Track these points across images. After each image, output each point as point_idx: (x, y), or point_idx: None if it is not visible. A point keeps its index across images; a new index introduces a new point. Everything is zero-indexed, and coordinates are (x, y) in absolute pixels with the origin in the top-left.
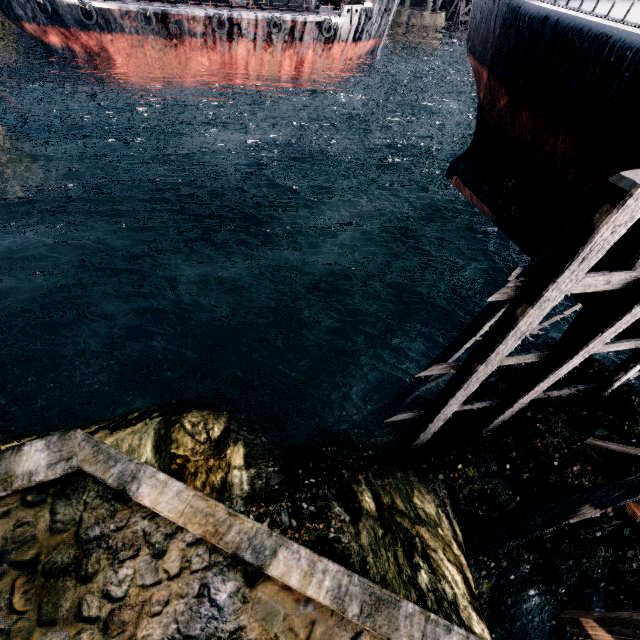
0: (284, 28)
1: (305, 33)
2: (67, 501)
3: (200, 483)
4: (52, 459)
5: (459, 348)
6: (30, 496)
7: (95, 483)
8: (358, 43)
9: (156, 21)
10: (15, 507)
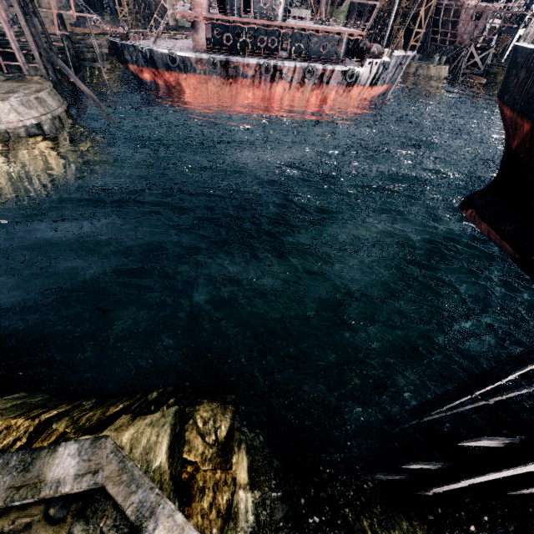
0: (315, 74)
1: (332, 78)
2: (85, 525)
3: (207, 504)
4: (80, 469)
5: (477, 390)
6: (53, 509)
7: (114, 508)
8: (373, 87)
9: (220, 66)
10: (37, 520)
